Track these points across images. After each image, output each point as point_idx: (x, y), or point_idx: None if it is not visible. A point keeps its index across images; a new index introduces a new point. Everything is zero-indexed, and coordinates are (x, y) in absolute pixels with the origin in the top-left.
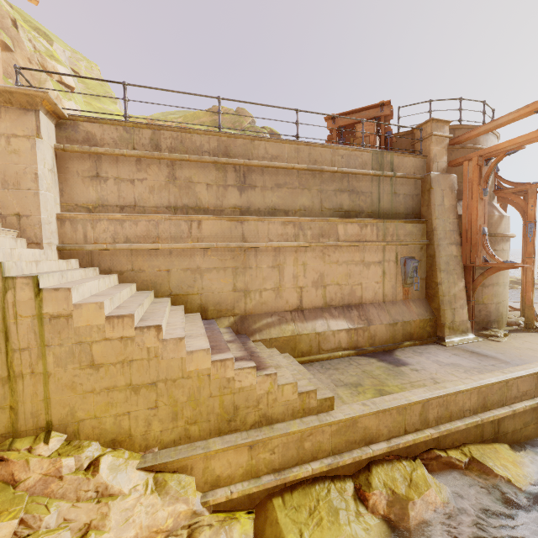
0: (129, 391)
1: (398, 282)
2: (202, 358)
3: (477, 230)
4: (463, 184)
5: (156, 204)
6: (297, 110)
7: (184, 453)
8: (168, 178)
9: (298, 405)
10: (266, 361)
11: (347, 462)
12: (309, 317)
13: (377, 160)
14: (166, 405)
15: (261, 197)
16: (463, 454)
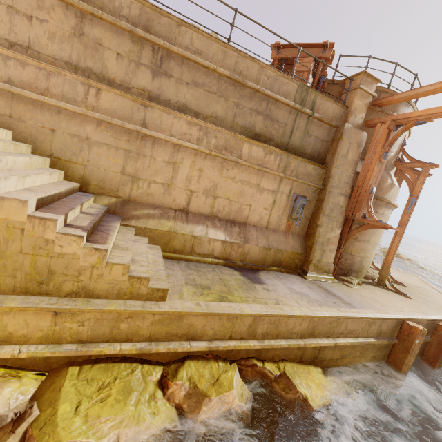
0: None
1: (284, 214)
2: (15, 209)
3: (366, 188)
4: (370, 144)
5: (54, 55)
6: (236, 10)
7: None
8: (74, 30)
9: (125, 287)
10: (110, 239)
11: (161, 351)
12: (192, 220)
13: (300, 94)
14: None
15: (174, 89)
16: (278, 368)
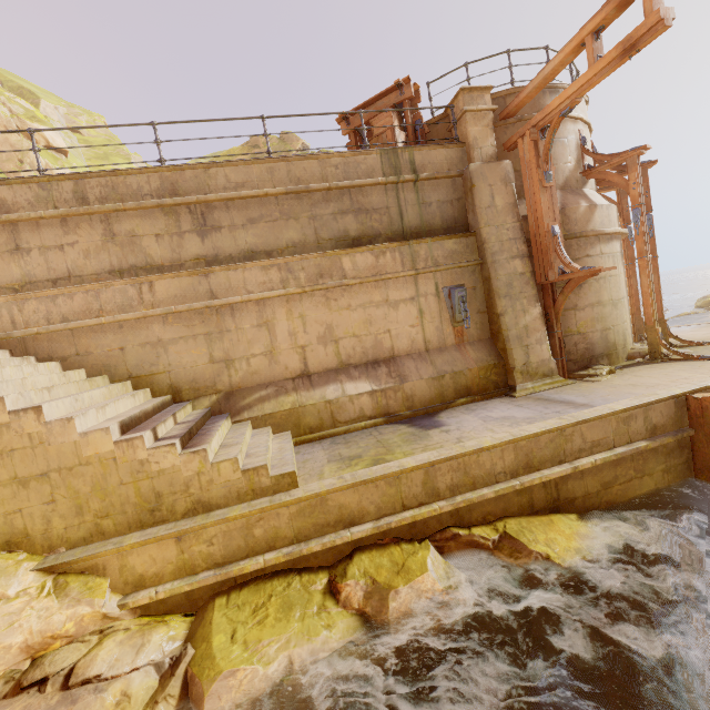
0: (16, 485)
1: (444, 321)
2: (101, 440)
3: (544, 232)
4: (522, 171)
5: (96, 271)
6: (262, 118)
7: (91, 551)
8: (105, 236)
9: (244, 486)
10: (210, 438)
11: (314, 550)
12: (318, 383)
13: (389, 163)
14: (65, 498)
15: (230, 240)
16: (495, 530)
